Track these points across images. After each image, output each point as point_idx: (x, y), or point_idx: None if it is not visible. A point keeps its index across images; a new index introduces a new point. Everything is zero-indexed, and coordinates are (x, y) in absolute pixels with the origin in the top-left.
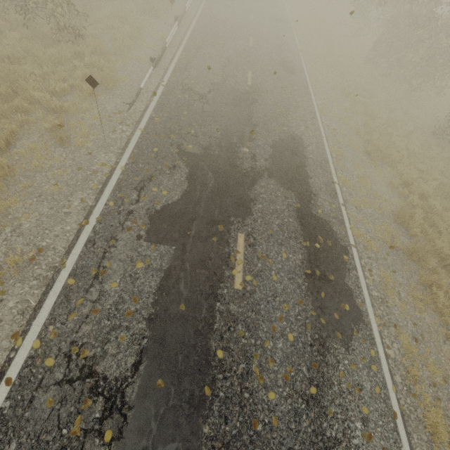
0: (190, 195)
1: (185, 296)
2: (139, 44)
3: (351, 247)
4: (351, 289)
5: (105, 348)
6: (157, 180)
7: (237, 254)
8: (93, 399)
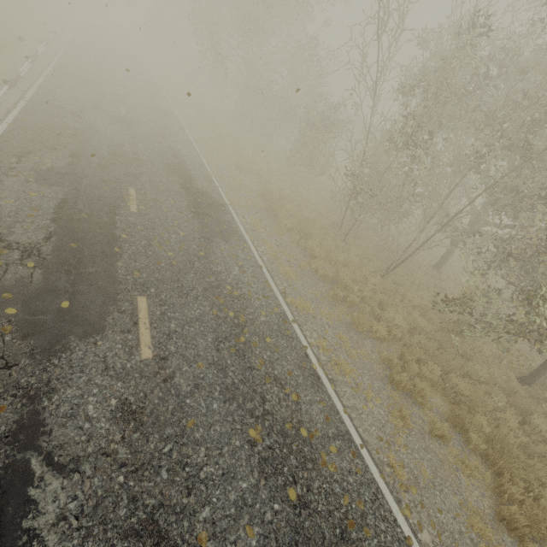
0: (76, 165)
1: (86, 211)
2: None
3: (227, 205)
4: (228, 221)
5: (12, 230)
6: (37, 154)
7: (130, 197)
8: (9, 251)
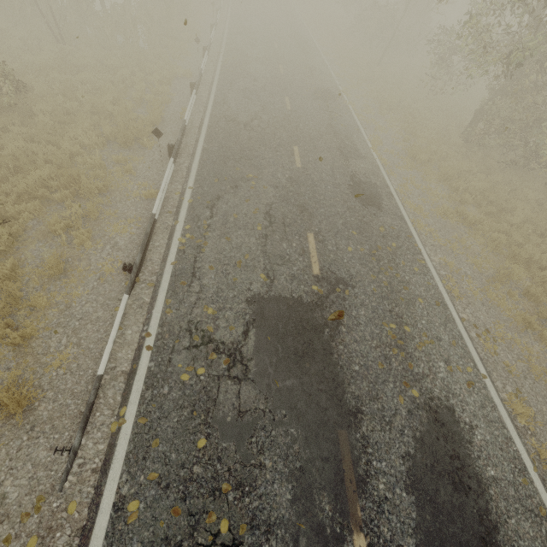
0: None
1: None
2: (104, 225)
3: None
4: None
5: None
6: None
7: None
8: None
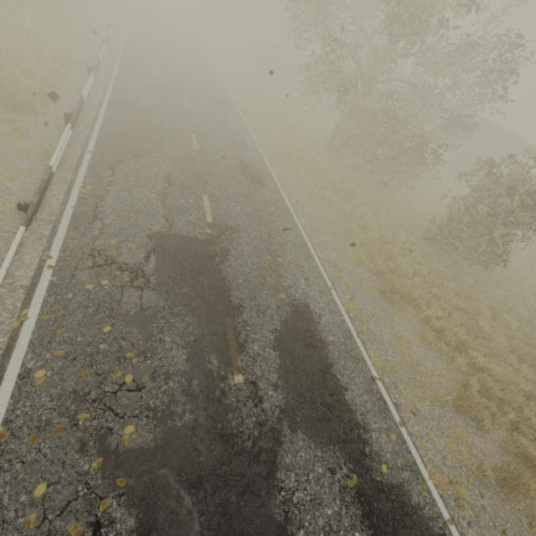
0: None
1: None
2: None
3: (448, 528)
4: None
5: None
6: None
7: None
8: None
